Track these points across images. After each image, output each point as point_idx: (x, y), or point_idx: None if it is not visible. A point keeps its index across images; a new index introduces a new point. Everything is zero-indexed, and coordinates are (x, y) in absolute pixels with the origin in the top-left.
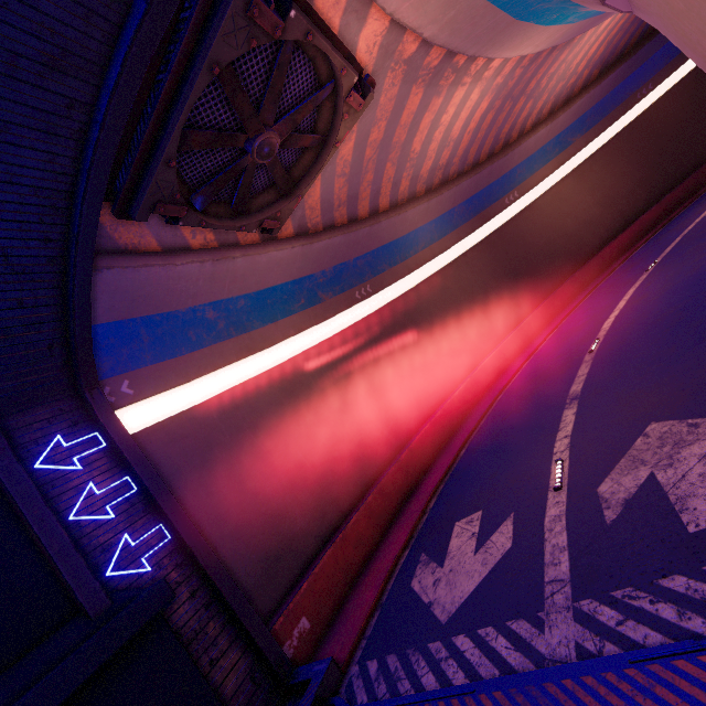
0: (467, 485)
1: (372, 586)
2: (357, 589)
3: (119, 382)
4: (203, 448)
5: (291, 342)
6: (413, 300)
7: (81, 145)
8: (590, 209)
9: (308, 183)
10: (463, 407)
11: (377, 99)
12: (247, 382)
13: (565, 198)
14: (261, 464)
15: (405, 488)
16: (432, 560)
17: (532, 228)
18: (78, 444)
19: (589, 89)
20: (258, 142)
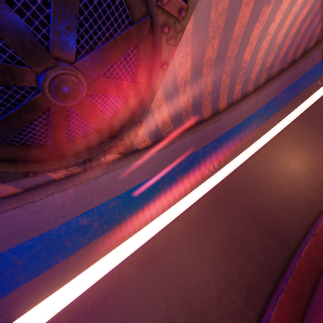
0: None
1: None
2: None
3: None
4: None
5: (158, 218)
6: (251, 168)
7: None
8: None
9: (143, 110)
10: (312, 269)
11: (207, 15)
12: (117, 270)
13: None
14: None
15: None
16: None
17: None
18: None
19: None
20: (46, 84)
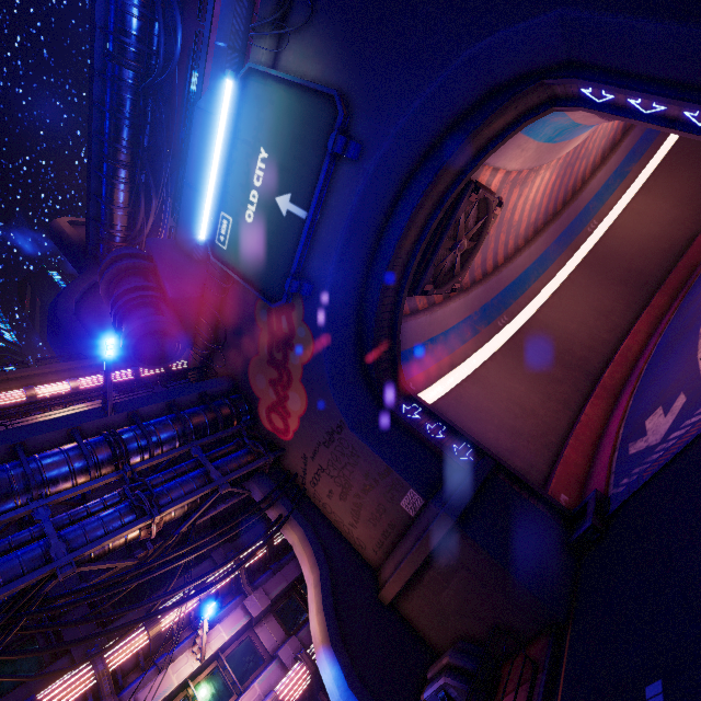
0: (644, 408)
1: (600, 473)
2: (590, 482)
3: (408, 383)
4: (457, 417)
5: (469, 361)
6: (540, 319)
7: (405, 268)
8: (669, 212)
9: (473, 258)
10: (616, 384)
11: None
12: (459, 384)
13: (641, 211)
14: (491, 426)
15: (593, 437)
16: (638, 439)
17: (620, 242)
18: (411, 408)
19: (628, 133)
20: (459, 245)
